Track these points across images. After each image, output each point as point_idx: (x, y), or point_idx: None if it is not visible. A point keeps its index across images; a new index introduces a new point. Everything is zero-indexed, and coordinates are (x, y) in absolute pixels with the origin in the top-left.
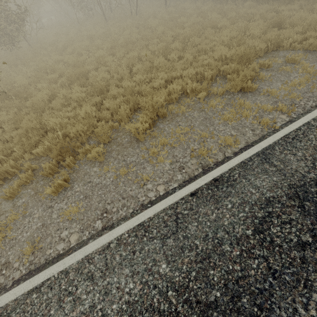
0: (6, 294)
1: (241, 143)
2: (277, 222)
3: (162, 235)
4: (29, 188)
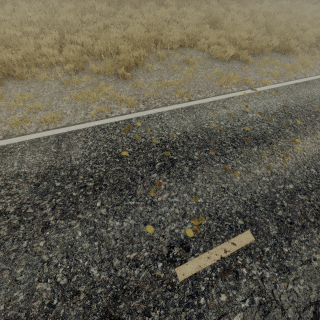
0: None
1: (63, 123)
2: (3, 192)
3: None
4: None
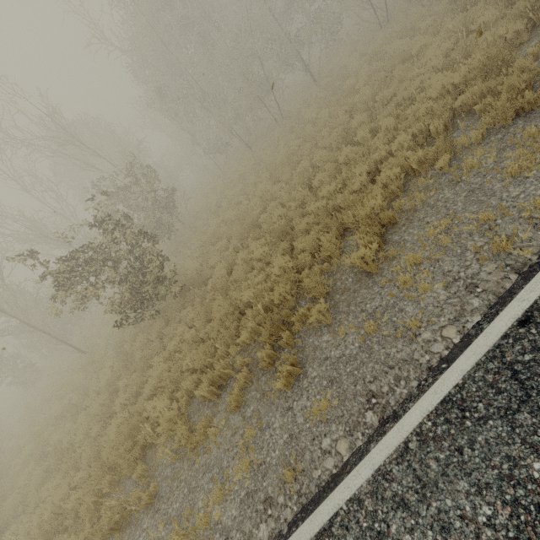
0: None
1: None
2: None
3: (499, 410)
4: (252, 390)
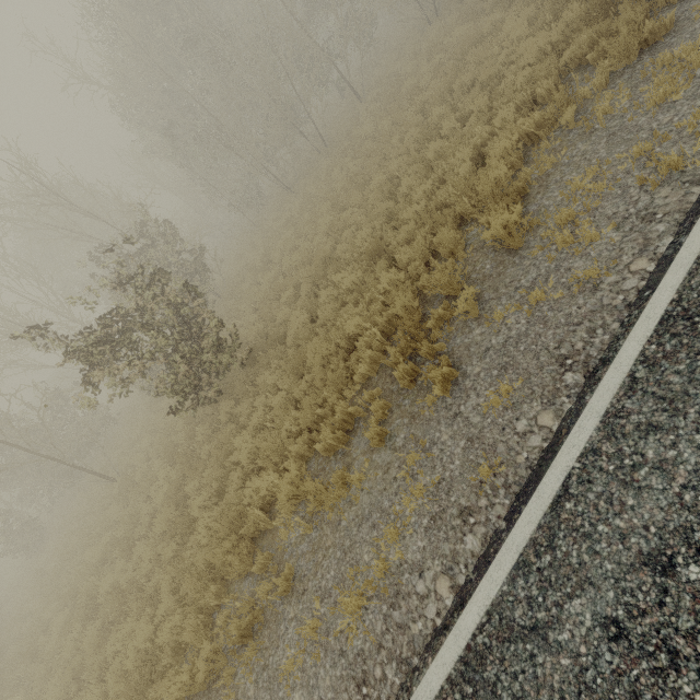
0: (514, 531)
1: None
2: None
3: None
4: (394, 419)
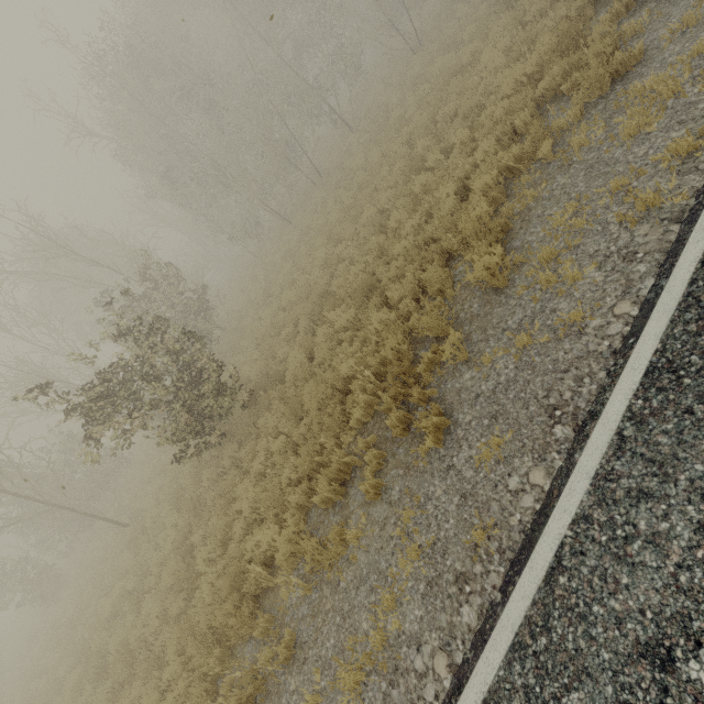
0: (509, 606)
1: None
2: None
3: None
4: (390, 470)
